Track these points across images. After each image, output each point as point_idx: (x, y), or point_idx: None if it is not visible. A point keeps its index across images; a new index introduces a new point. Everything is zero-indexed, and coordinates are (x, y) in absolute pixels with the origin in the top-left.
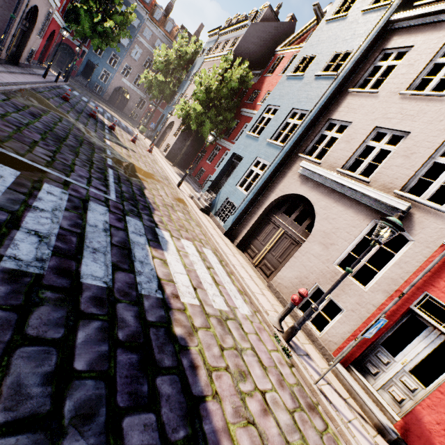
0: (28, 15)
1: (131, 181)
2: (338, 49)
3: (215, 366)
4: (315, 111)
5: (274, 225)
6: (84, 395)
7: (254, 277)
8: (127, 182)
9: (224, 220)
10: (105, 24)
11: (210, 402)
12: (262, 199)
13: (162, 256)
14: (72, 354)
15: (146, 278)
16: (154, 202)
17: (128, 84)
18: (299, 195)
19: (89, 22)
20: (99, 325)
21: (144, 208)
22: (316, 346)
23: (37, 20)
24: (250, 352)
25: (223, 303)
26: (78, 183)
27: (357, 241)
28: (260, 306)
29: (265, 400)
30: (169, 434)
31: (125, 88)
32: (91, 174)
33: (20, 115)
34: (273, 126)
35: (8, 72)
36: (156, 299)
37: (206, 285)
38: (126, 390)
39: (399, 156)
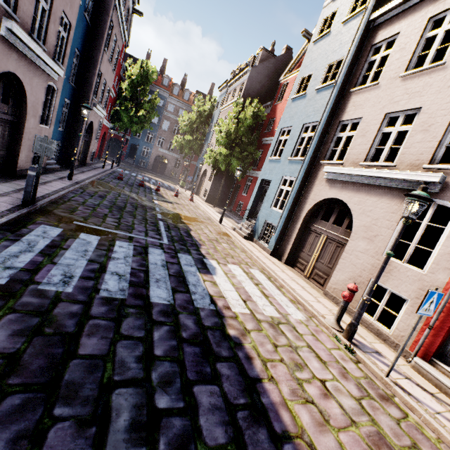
0: (88, 129)
1: (179, 227)
2: (330, 61)
3: (269, 358)
4: (324, 120)
5: (315, 234)
6: (164, 370)
7: (307, 287)
8: (175, 228)
9: (268, 241)
10: (138, 114)
11: (266, 383)
12: (297, 212)
13: (211, 279)
14: (152, 346)
15: (200, 296)
16: (199, 239)
17: (164, 151)
18: (331, 198)
19: (127, 117)
20: (168, 328)
21: (192, 246)
22: (389, 345)
23: (93, 130)
24: (306, 349)
25: (274, 311)
26: (138, 237)
27: (400, 226)
28: (315, 311)
29: (325, 386)
30: (231, 400)
31: (162, 155)
32: (147, 228)
33: (93, 199)
34: (290, 145)
35: (81, 173)
36: (210, 310)
37: (256, 298)
38: (193, 369)
39: (417, 133)
